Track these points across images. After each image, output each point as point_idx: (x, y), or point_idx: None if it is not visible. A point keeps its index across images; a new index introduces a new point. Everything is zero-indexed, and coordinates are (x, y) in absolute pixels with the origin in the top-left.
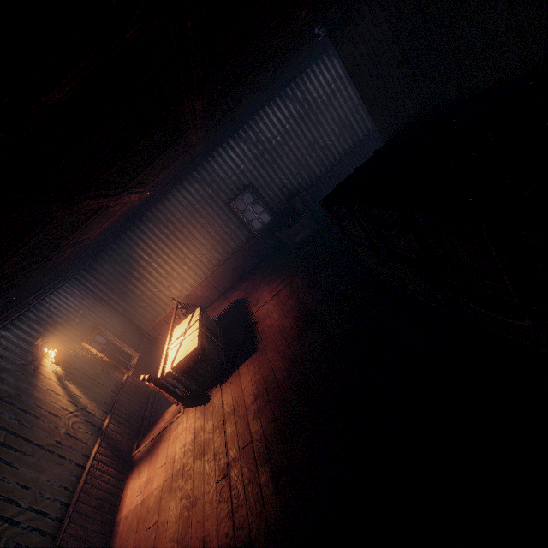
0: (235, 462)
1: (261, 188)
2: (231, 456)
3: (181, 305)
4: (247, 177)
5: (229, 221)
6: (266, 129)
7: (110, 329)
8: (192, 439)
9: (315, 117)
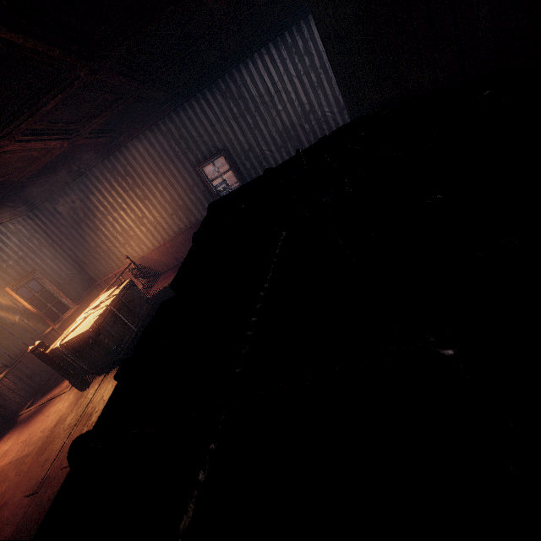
0: (46, 483)
1: (237, 156)
2: (50, 473)
3: (136, 265)
4: (221, 140)
5: (196, 187)
6: (252, 84)
7: (53, 276)
8: (51, 427)
9: (317, 78)
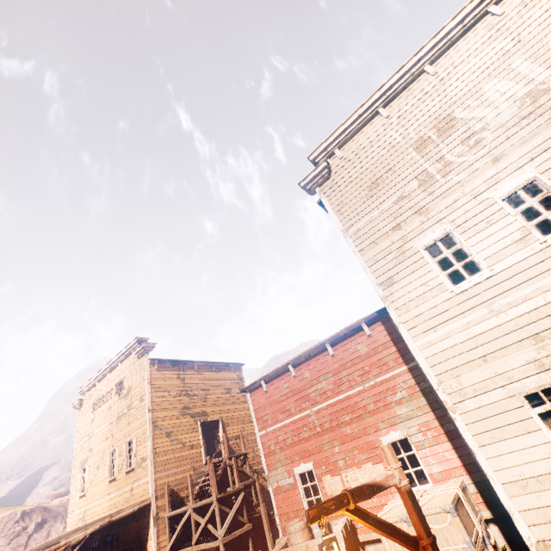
0: None
1: None
2: None
3: None
4: None
5: None
6: None
7: None
8: None
9: None
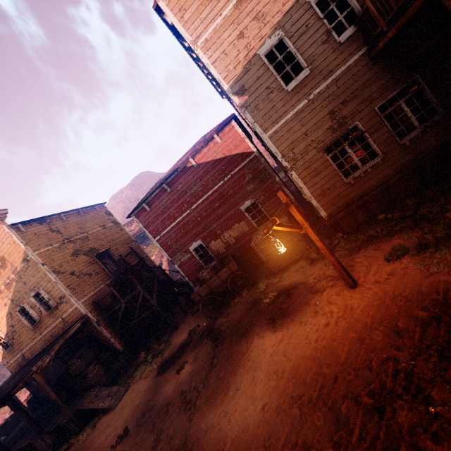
0: None
1: None
2: None
3: None
4: None
5: None
6: None
7: None
8: None
9: None
